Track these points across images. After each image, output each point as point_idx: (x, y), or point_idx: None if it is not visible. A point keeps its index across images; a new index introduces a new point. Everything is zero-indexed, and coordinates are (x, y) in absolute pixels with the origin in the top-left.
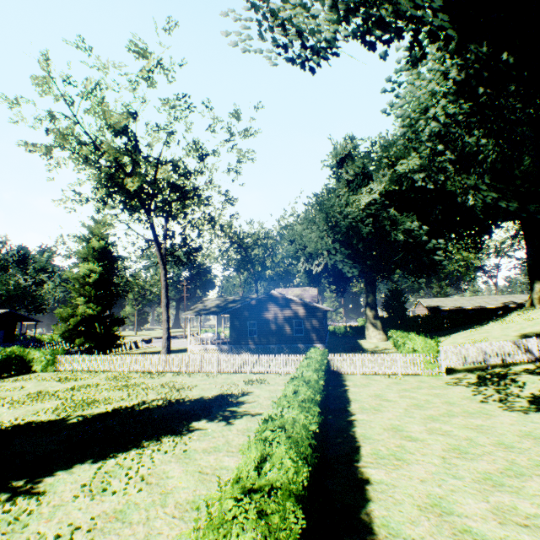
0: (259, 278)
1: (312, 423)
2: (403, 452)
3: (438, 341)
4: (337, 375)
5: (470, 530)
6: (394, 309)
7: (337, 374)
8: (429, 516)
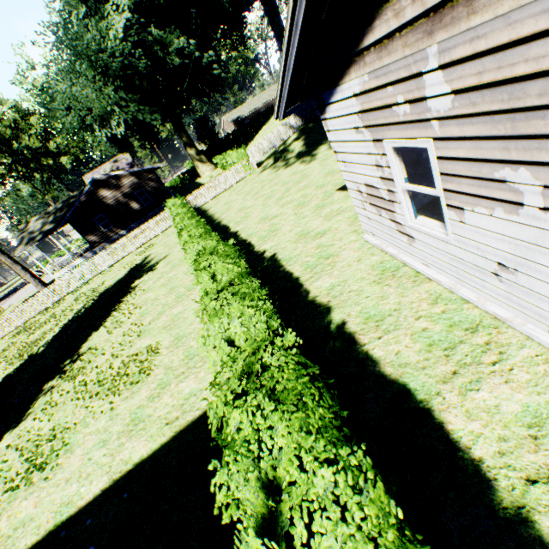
0: (59, 174)
1: (201, 220)
2: (247, 214)
3: (245, 148)
4: (198, 210)
5: (274, 216)
6: (209, 138)
7: (197, 210)
8: (261, 223)
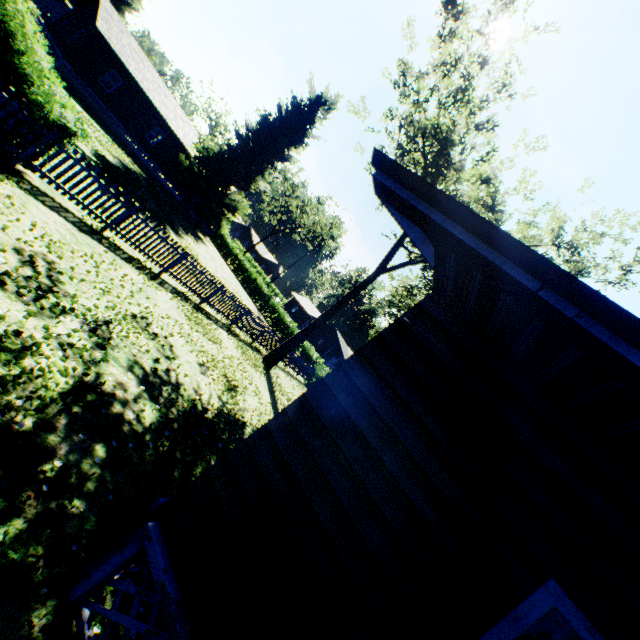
0: None
1: None
2: None
3: None
4: None
5: None
6: None
7: None
8: None
